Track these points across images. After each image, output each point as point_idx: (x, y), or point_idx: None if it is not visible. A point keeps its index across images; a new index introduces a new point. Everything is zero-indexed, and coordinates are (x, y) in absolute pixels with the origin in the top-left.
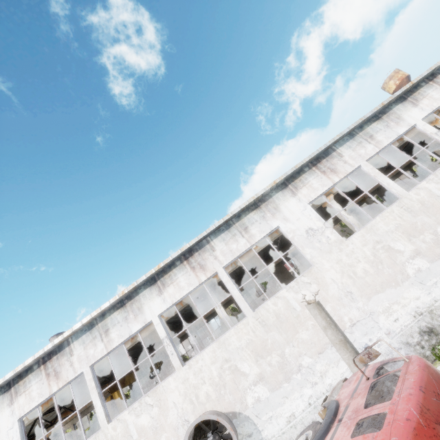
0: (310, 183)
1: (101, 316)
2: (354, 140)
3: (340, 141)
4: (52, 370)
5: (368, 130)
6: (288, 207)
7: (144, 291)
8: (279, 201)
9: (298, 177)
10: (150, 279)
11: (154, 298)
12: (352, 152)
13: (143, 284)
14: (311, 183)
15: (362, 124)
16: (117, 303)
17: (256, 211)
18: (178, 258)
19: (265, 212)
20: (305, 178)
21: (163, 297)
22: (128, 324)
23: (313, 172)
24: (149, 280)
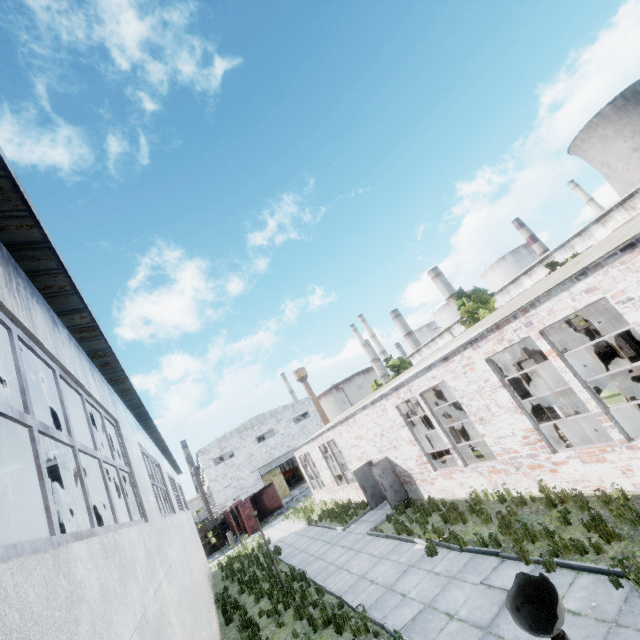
0: (615, 218)
1: (504, 287)
2: None
3: None
4: None
5: None
6: (599, 234)
7: (521, 277)
8: (593, 230)
9: (607, 214)
10: (524, 272)
11: (527, 280)
12: None
13: (520, 275)
14: (616, 218)
15: None
16: (510, 282)
17: (578, 237)
18: (536, 263)
19: (584, 238)
20: (612, 215)
21: (531, 279)
22: (517, 290)
23: (619, 211)
24: (523, 273)
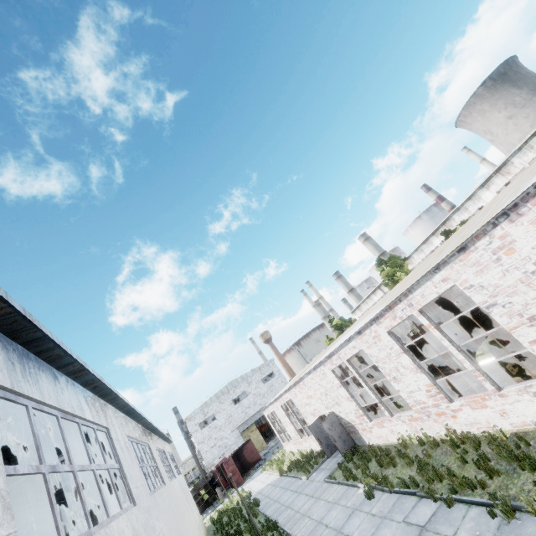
0: (496, 183)
1: (418, 247)
2: (521, 152)
3: (512, 155)
4: (410, 262)
5: (530, 144)
6: (485, 196)
7: (431, 238)
8: (480, 194)
9: (489, 180)
10: (431, 233)
11: (435, 239)
12: (519, 160)
13: (429, 236)
14: (496, 182)
15: (527, 139)
16: (422, 243)
17: (470, 201)
18: (440, 225)
19: (474, 201)
20: (493, 180)
21: (439, 238)
22: (429, 248)
23: (497, 176)
24: (431, 234)
